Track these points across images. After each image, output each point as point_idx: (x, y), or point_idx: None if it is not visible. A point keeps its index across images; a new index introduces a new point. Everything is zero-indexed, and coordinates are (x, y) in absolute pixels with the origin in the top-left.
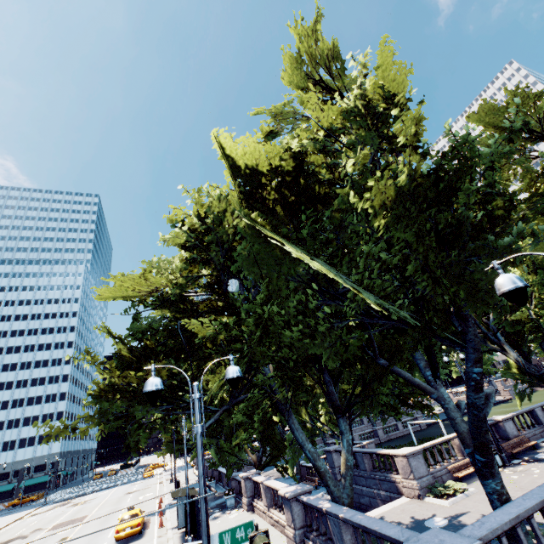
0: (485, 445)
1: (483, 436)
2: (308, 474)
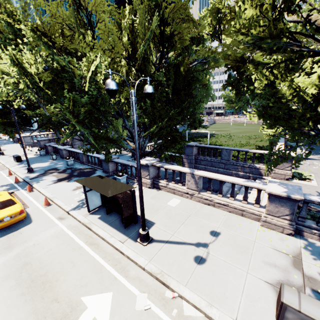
0: None
1: None
2: None
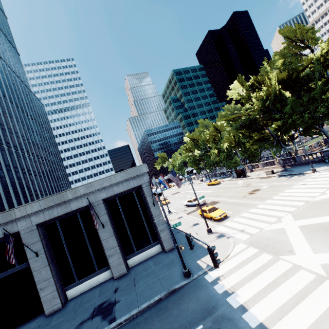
0: None
1: None
2: None
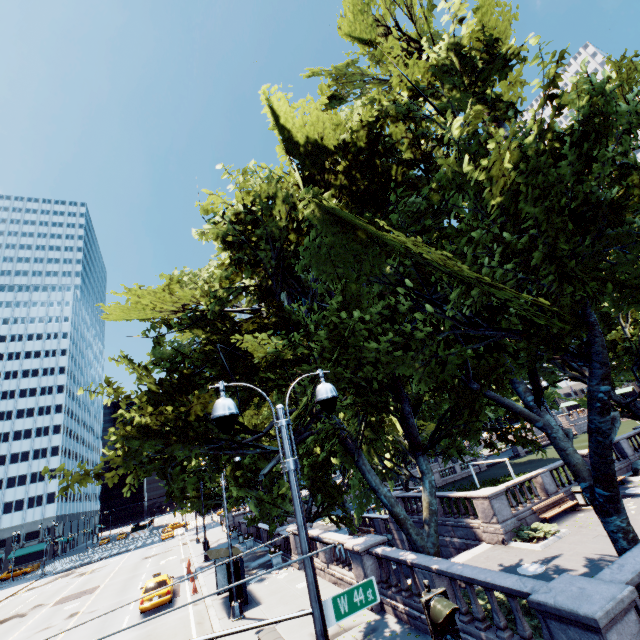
0: (610, 477)
1: (608, 466)
2: (361, 525)
